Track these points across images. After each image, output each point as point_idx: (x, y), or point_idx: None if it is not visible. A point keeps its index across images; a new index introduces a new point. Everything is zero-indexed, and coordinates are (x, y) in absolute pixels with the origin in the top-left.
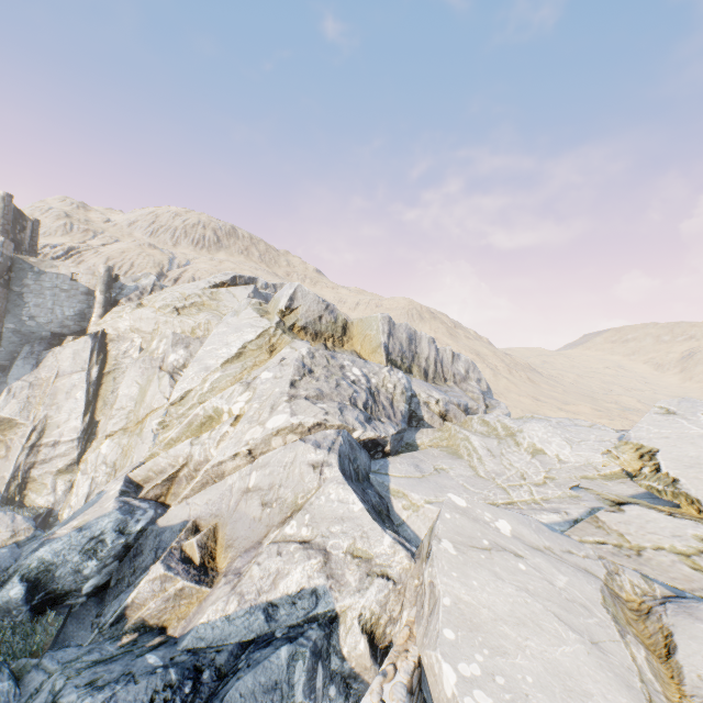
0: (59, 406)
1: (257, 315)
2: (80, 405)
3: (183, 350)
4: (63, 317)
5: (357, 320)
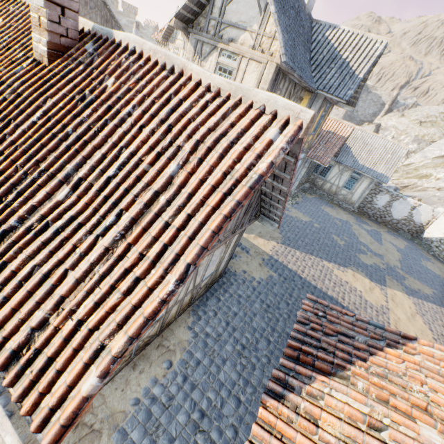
0: None
1: None
2: None
3: (416, 145)
4: (367, 114)
5: None
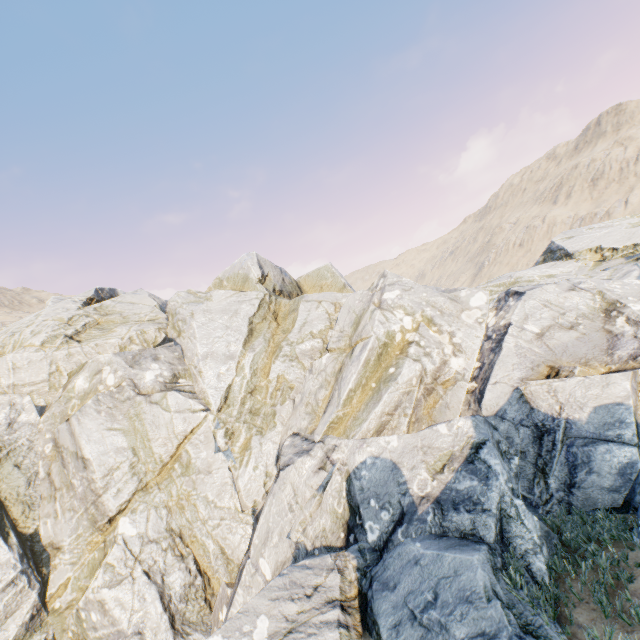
0: None
1: (236, 292)
2: None
3: (156, 364)
4: None
5: (303, 277)
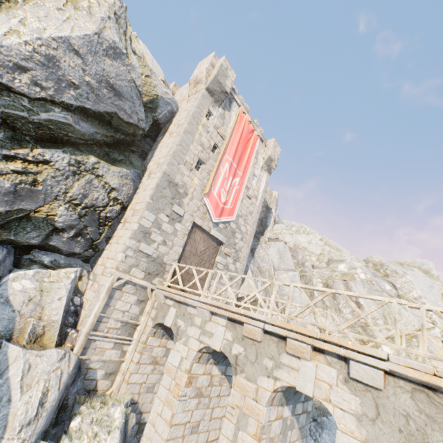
0: None
1: (426, 275)
2: (306, 302)
3: (386, 283)
4: None
5: None
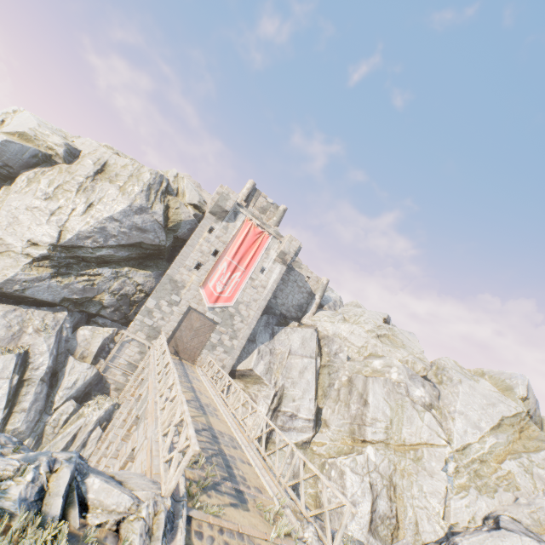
0: (293, 381)
1: (498, 391)
2: (312, 389)
3: (423, 389)
4: (290, 304)
5: None
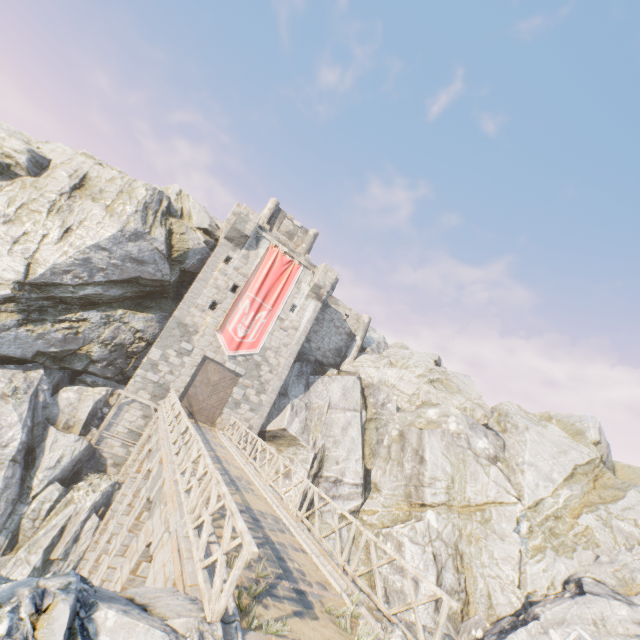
0: (336, 440)
1: (569, 436)
2: (358, 448)
3: (486, 439)
4: (327, 348)
5: (620, 463)
